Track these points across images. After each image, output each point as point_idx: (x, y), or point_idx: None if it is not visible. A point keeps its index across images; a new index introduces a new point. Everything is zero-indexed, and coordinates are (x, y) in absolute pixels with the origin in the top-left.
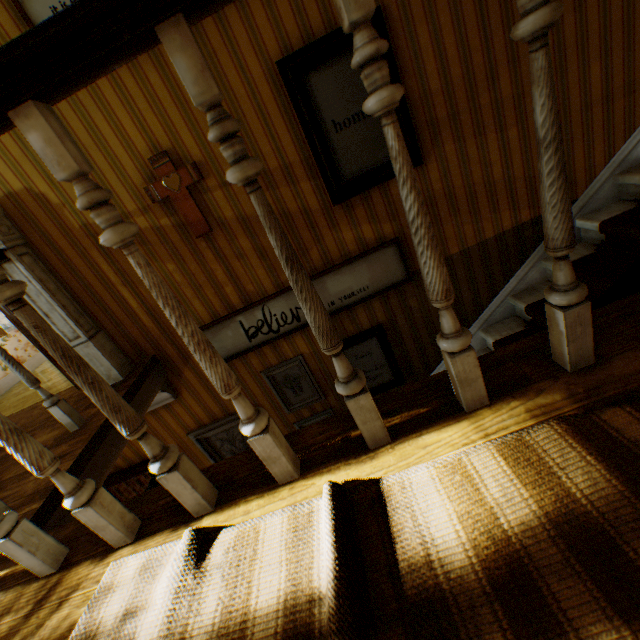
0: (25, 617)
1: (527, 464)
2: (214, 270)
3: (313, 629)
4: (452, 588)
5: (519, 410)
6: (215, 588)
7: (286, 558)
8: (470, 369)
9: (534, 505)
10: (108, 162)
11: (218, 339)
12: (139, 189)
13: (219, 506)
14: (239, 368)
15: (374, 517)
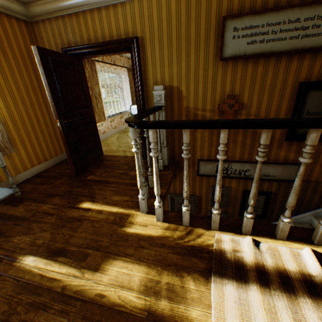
0: (185, 234)
1: None
2: None
3: (313, 281)
4: None
5: None
6: (268, 257)
7: (293, 260)
8: None
9: None
10: (211, 90)
11: (204, 166)
12: (215, 103)
13: (252, 234)
14: (203, 180)
15: None
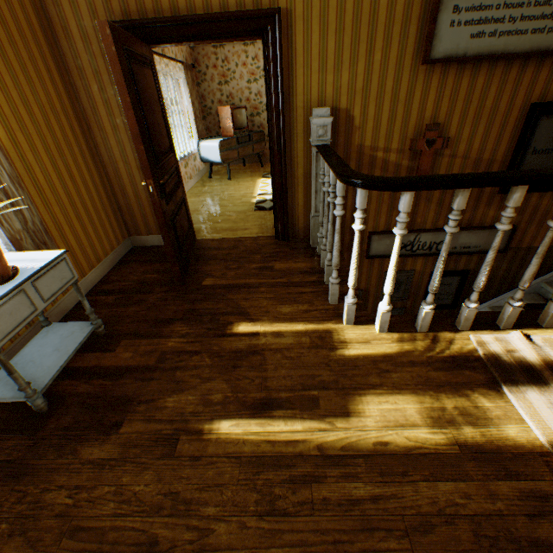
0: (431, 343)
1: None
2: None
3: None
4: None
5: None
6: (550, 351)
7: None
8: None
9: None
10: (402, 115)
11: (379, 243)
12: (406, 138)
13: (512, 328)
14: (374, 264)
15: None
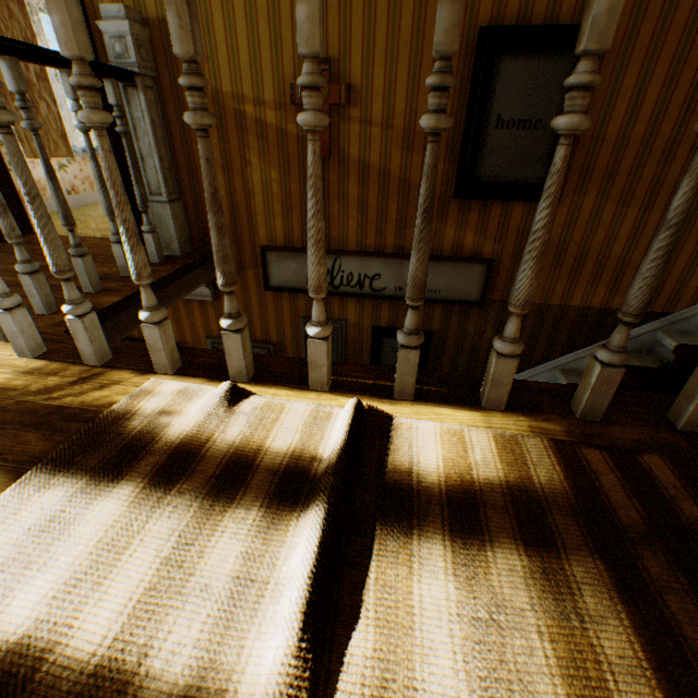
0: (70, 383)
1: (510, 452)
2: None
3: (310, 472)
4: (419, 490)
5: (524, 424)
6: (240, 424)
7: (302, 430)
8: (506, 374)
9: (501, 474)
10: (270, 39)
11: (280, 266)
12: (285, 82)
13: (253, 382)
14: (284, 303)
15: (380, 435)
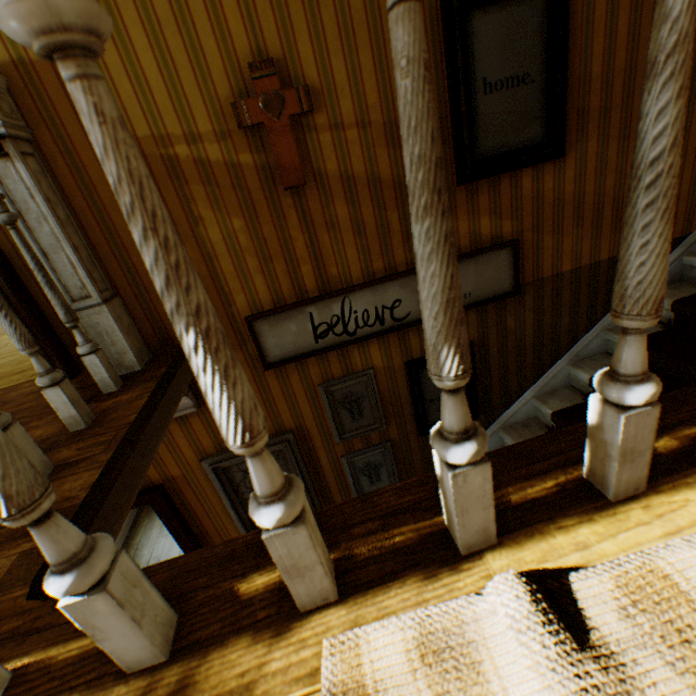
0: None
1: None
2: (293, 239)
3: None
4: None
5: None
6: (677, 691)
7: None
8: None
9: None
10: (187, 53)
11: (276, 333)
12: (222, 104)
13: (503, 536)
14: (291, 377)
15: None
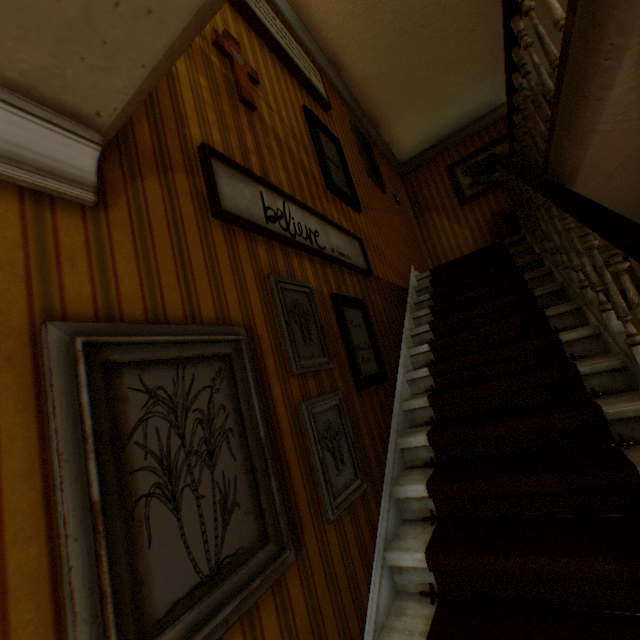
0: None
1: None
2: (245, 133)
3: None
4: None
5: None
6: None
7: None
8: None
9: None
10: None
11: (231, 185)
12: None
13: None
14: (241, 248)
15: None
